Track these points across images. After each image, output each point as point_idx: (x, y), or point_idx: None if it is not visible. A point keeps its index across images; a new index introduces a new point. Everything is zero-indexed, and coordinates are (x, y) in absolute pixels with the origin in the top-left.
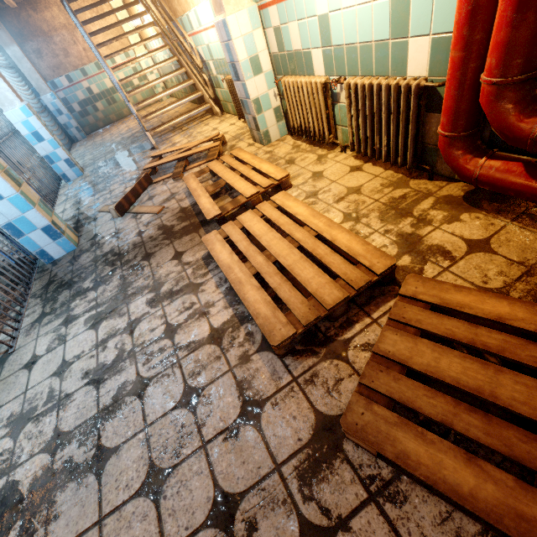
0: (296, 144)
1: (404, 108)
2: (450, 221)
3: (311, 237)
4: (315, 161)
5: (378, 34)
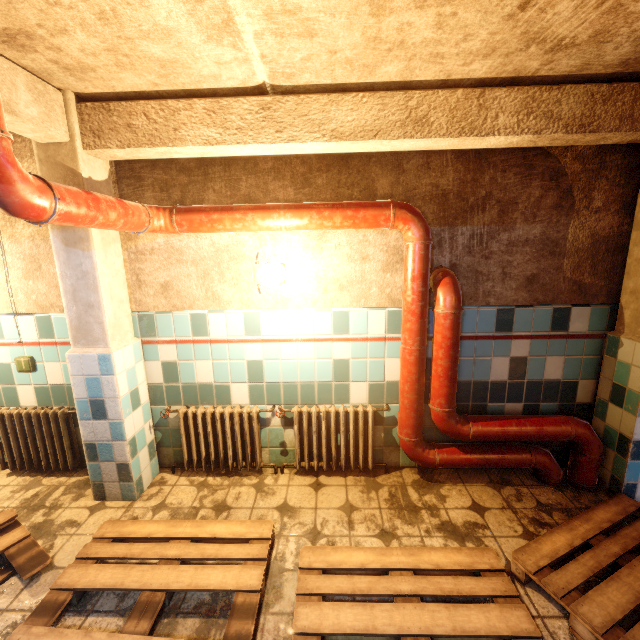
0: (198, 482)
1: (363, 426)
2: (443, 500)
3: (418, 577)
4: (259, 493)
5: (321, 378)
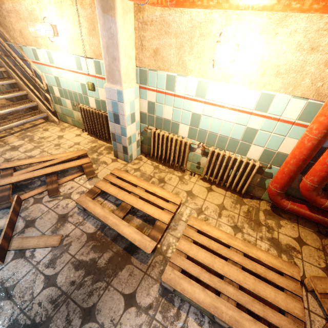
0: (155, 165)
1: (248, 172)
2: (279, 227)
3: (245, 258)
4: (180, 181)
5: (234, 136)
